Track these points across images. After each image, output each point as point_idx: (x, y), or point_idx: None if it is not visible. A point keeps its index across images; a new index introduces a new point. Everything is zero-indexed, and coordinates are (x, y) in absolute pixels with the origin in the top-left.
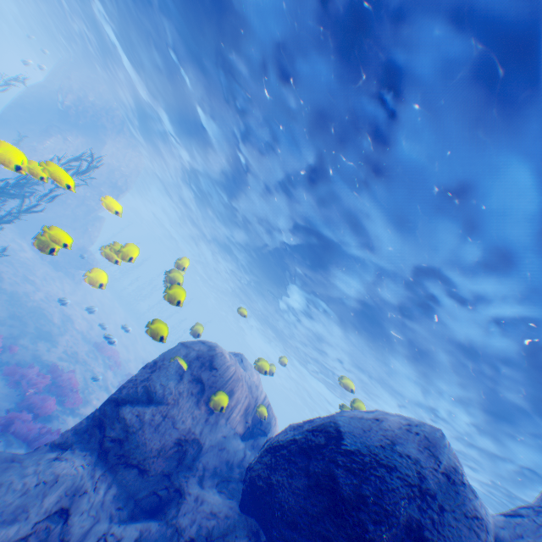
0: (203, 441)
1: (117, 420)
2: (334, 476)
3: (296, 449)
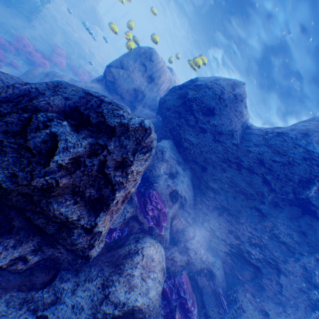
0: (145, 94)
1: (110, 74)
2: (187, 92)
3: (178, 89)
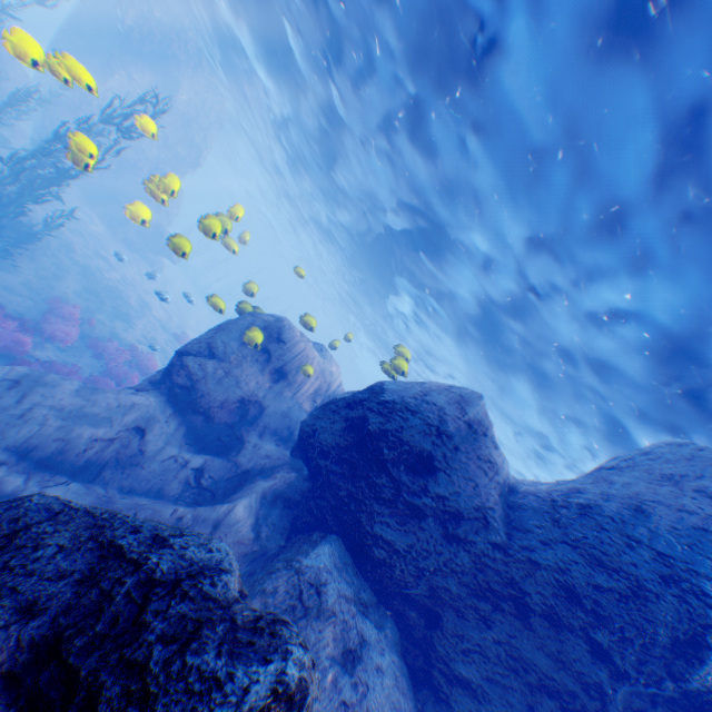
0: (266, 405)
1: (184, 370)
2: (366, 418)
3: (342, 403)
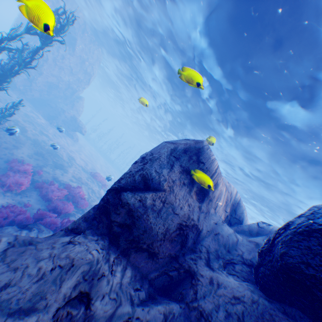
0: (201, 227)
1: (121, 207)
2: None
3: None
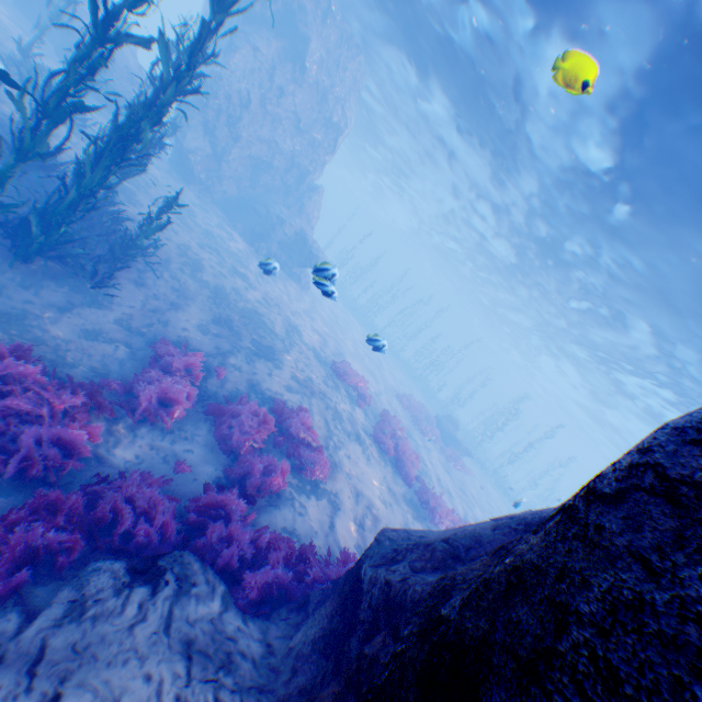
0: None
1: None
2: None
3: None
